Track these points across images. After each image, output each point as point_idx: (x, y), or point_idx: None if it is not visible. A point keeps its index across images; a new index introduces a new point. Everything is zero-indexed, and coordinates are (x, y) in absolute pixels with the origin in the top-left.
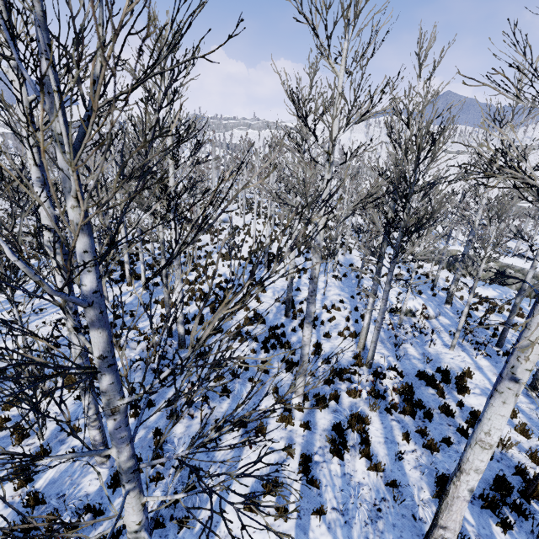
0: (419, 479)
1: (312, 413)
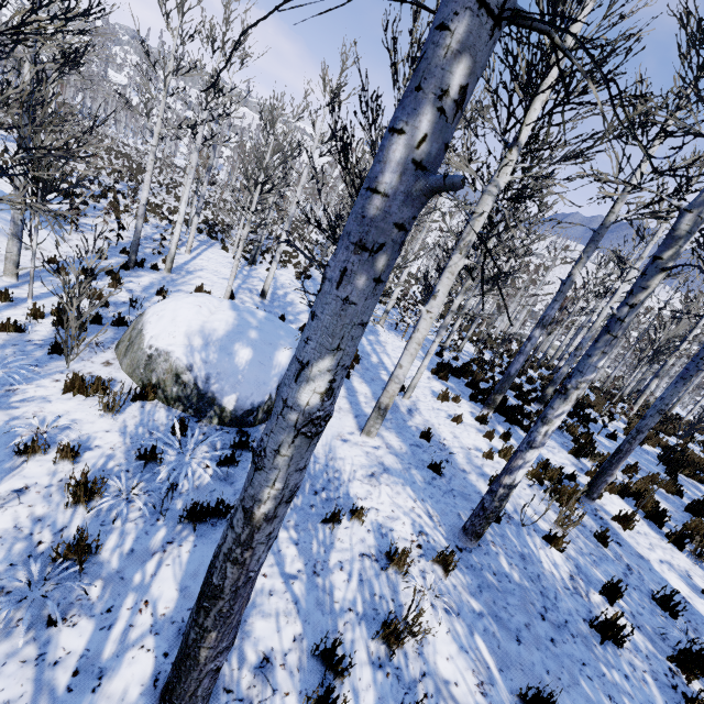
0: None
1: None
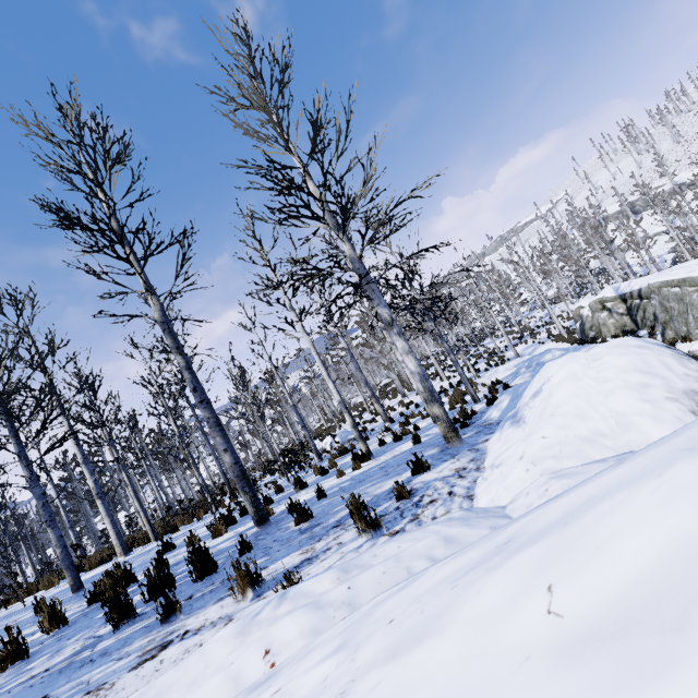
0: None
1: None
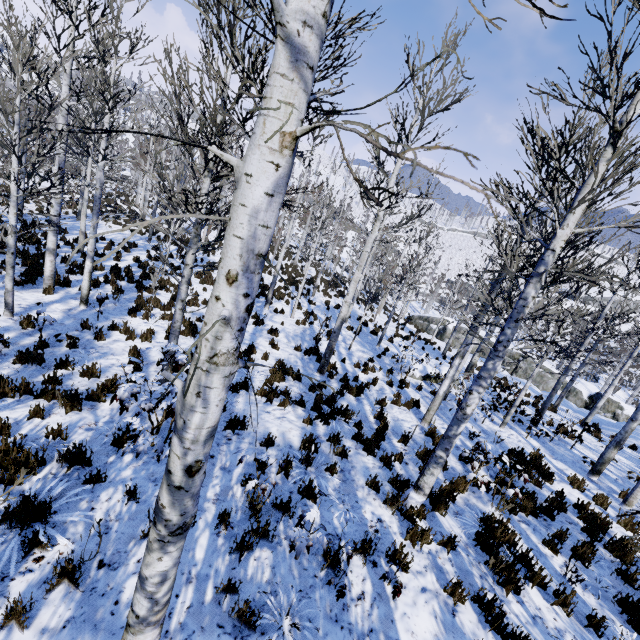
0: (601, 607)
1: (435, 518)
